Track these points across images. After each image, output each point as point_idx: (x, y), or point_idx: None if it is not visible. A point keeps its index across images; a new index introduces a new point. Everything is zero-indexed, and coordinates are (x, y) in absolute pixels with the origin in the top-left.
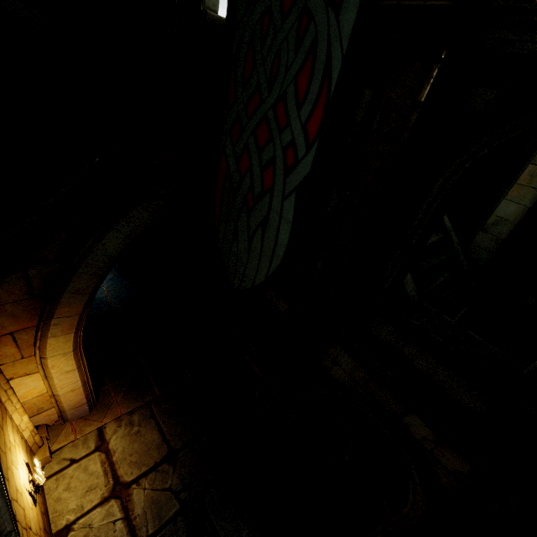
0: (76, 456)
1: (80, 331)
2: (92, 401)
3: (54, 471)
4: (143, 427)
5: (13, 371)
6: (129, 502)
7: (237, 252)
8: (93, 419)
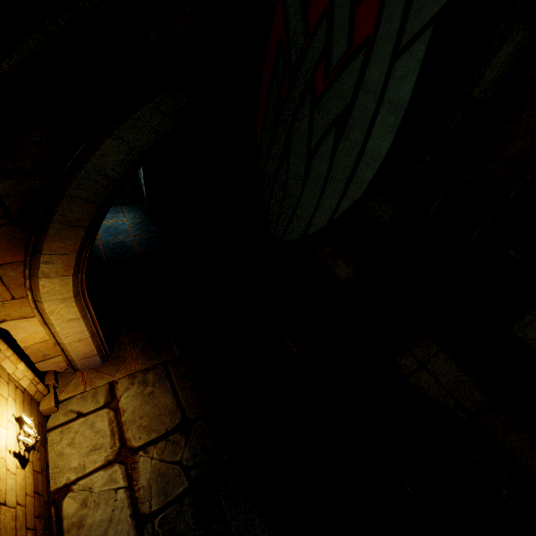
0: (84, 409)
1: (80, 274)
2: (105, 353)
3: (60, 423)
4: (157, 388)
5: (5, 312)
6: (134, 470)
7: (285, 180)
8: (105, 371)
